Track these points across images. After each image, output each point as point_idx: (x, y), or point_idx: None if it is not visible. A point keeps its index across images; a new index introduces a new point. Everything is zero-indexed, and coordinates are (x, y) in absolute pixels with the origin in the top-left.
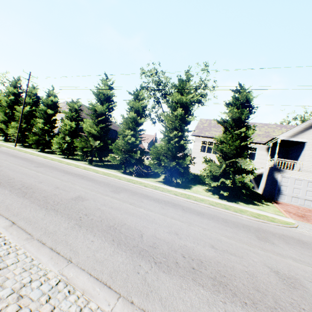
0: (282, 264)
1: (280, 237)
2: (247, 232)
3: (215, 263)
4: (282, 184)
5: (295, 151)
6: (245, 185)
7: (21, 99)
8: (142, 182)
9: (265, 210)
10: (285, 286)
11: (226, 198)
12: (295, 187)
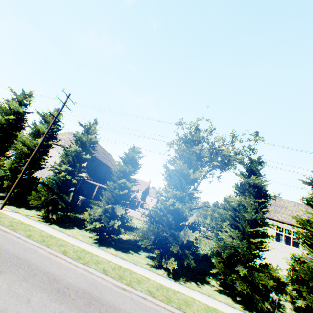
0: None
1: None
2: None
3: None
4: None
5: None
6: None
7: (22, 121)
8: None
9: None
10: None
11: None
12: None
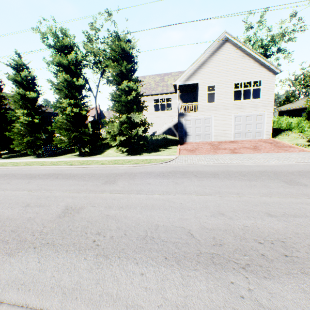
0: (88, 200)
1: (134, 175)
2: (101, 180)
3: (1, 220)
4: (187, 126)
5: (197, 94)
6: (145, 137)
7: None
8: (46, 161)
9: (162, 154)
10: (55, 218)
11: (134, 152)
12: (197, 127)
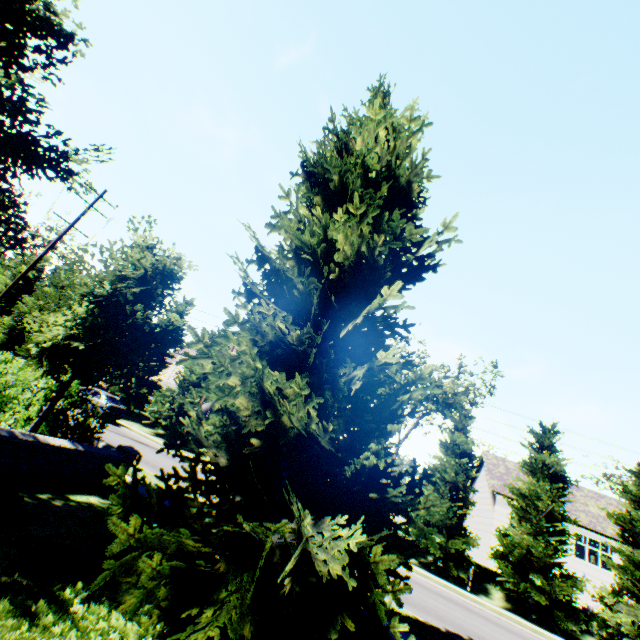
0: None
1: None
2: None
3: None
4: None
5: None
6: None
7: None
8: (523, 622)
9: None
10: None
11: None
12: None
